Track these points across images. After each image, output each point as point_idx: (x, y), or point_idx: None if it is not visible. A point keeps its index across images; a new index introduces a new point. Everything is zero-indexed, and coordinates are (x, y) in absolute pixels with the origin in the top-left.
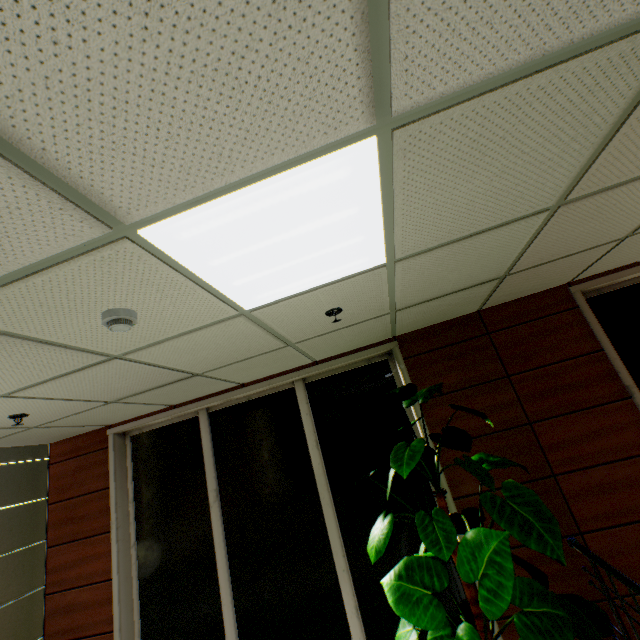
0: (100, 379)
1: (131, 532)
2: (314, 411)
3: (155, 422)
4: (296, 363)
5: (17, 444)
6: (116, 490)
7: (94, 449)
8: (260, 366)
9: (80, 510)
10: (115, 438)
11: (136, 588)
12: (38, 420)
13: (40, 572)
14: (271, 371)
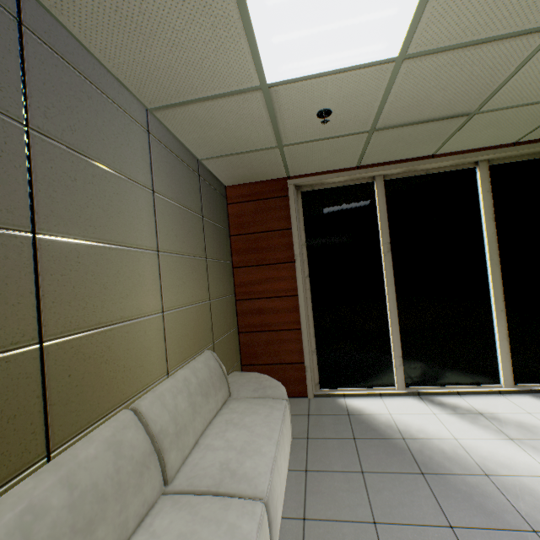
0: (462, 73)
1: (304, 267)
2: (491, 191)
3: (329, 182)
4: (507, 138)
5: (221, 173)
6: (297, 232)
7: (272, 196)
8: (499, 127)
9: (262, 244)
10: (294, 189)
11: (310, 306)
12: (304, 134)
13: (232, 284)
14: (478, 143)
